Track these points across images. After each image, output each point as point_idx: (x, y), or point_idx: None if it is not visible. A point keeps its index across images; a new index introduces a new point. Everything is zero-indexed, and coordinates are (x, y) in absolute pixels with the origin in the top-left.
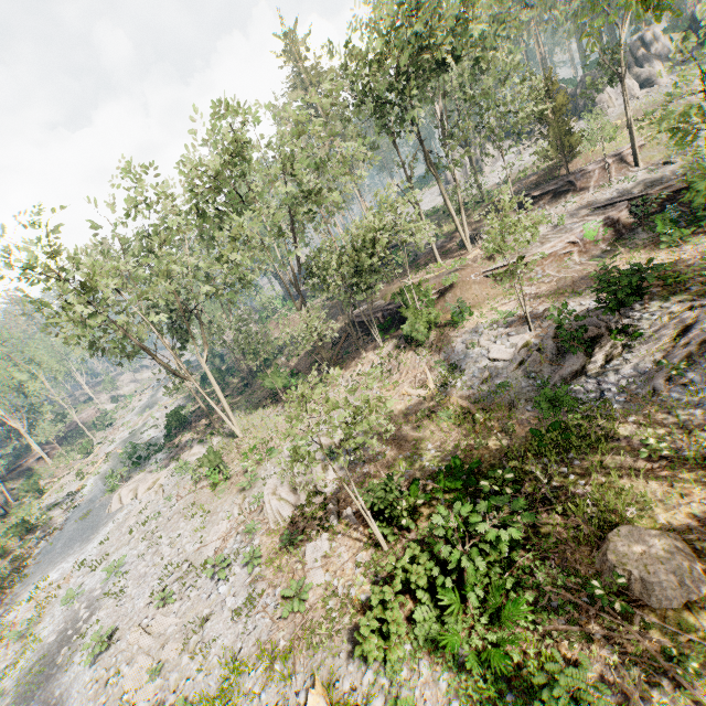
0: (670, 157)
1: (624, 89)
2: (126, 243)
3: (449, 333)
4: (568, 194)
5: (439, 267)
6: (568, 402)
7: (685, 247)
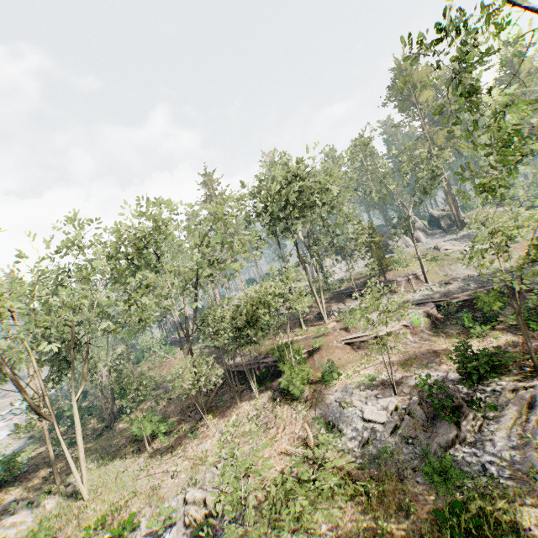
0: (446, 280)
1: (413, 239)
2: (42, 274)
3: (322, 390)
4: (387, 293)
5: (304, 332)
6: (457, 474)
7: (490, 339)
